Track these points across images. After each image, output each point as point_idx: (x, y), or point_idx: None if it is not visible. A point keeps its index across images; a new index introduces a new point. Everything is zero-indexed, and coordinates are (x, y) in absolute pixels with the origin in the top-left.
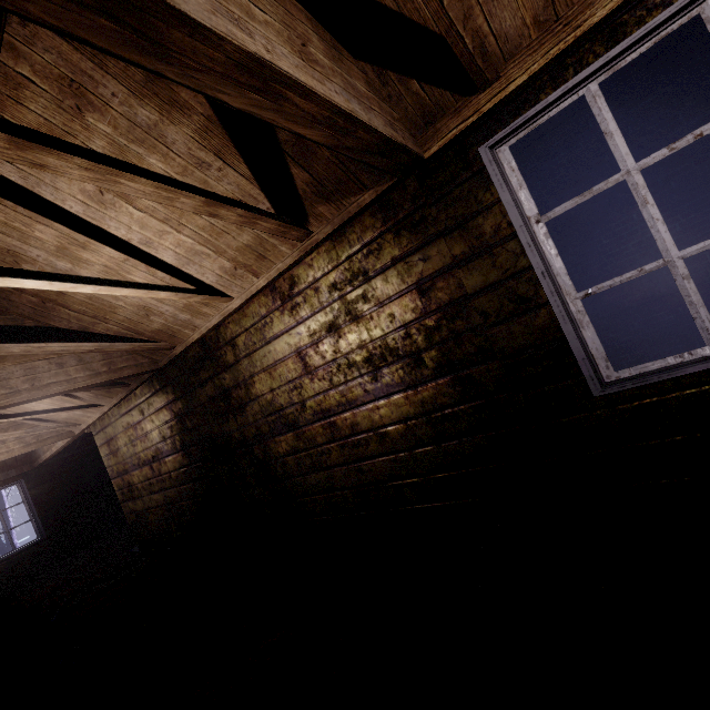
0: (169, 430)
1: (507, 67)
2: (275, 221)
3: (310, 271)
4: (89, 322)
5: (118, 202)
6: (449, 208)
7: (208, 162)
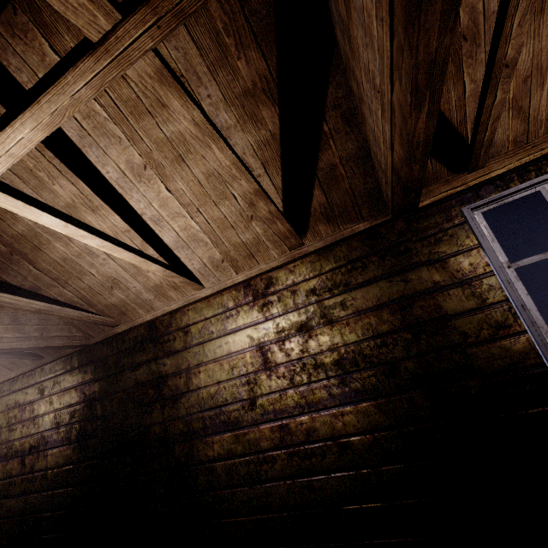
0: (68, 416)
1: (489, 162)
2: (288, 225)
3: (290, 275)
4: (46, 283)
5: (154, 179)
6: (433, 245)
7: (252, 167)
